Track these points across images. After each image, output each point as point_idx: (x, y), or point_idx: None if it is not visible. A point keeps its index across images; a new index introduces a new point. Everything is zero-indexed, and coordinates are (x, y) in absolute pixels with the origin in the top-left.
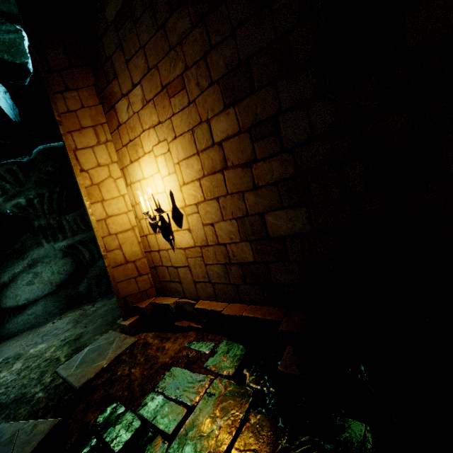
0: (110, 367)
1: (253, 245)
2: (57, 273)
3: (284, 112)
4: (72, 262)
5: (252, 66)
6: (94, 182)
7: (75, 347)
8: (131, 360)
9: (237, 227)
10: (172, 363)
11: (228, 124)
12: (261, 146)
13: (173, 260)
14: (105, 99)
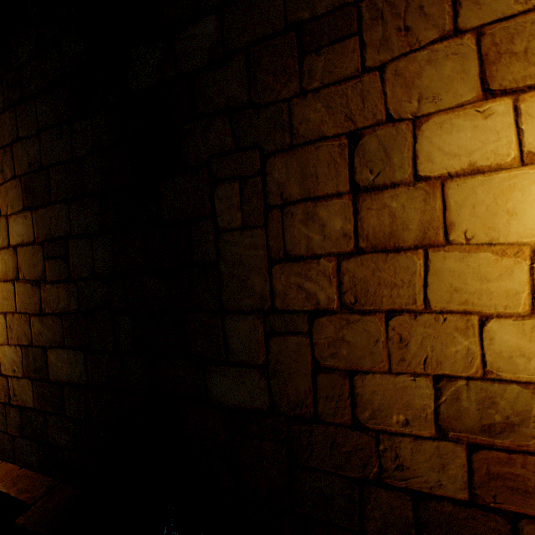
0: None
1: (34, 386)
2: None
3: (73, 237)
4: None
5: (51, 175)
6: None
7: None
8: None
9: (21, 357)
10: None
11: (25, 228)
12: (51, 267)
13: None
14: None
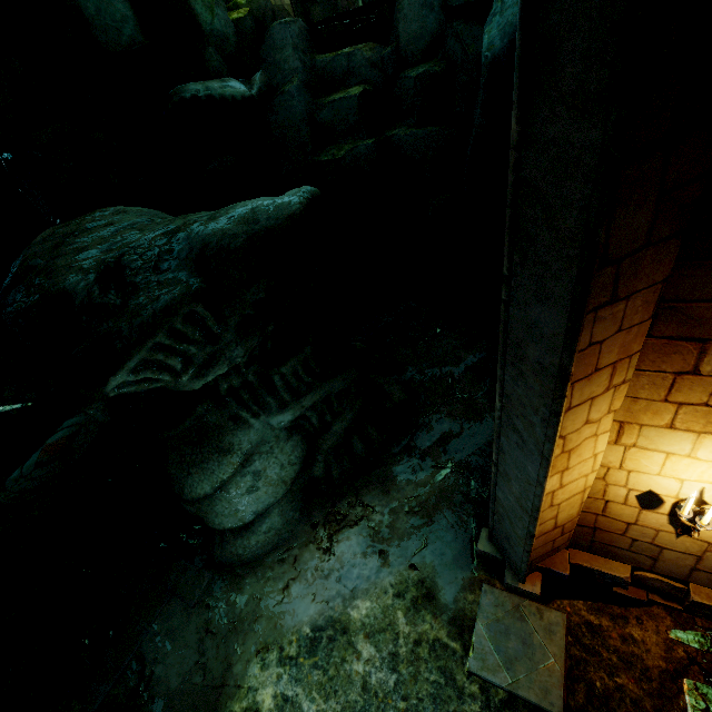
0: (569, 670)
1: None
2: (288, 465)
3: None
4: (301, 441)
5: None
6: (565, 449)
7: (449, 619)
8: (595, 659)
9: None
10: (677, 671)
11: None
12: None
13: (661, 540)
14: (683, 317)
